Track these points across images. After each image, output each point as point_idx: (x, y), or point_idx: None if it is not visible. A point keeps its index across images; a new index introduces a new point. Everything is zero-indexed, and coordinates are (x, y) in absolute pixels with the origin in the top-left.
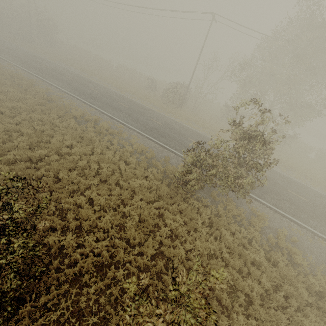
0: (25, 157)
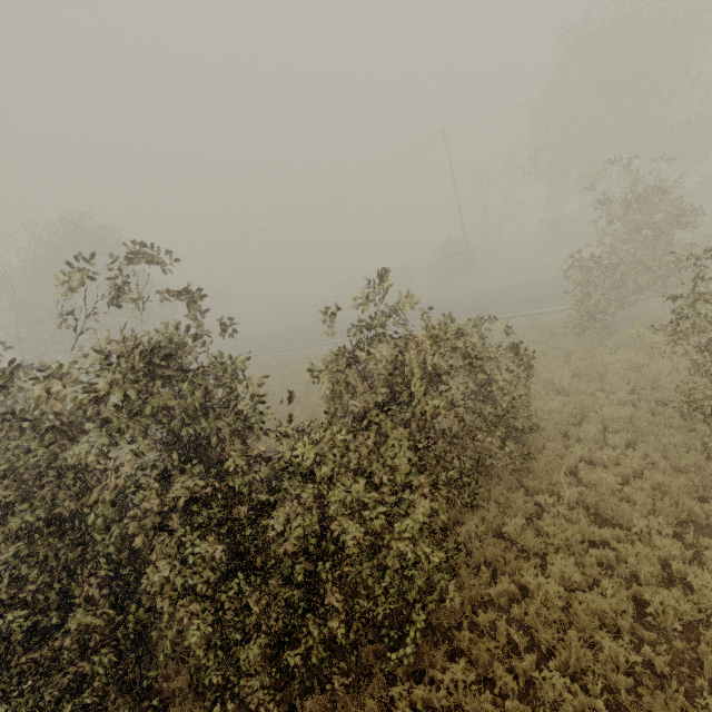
0: None
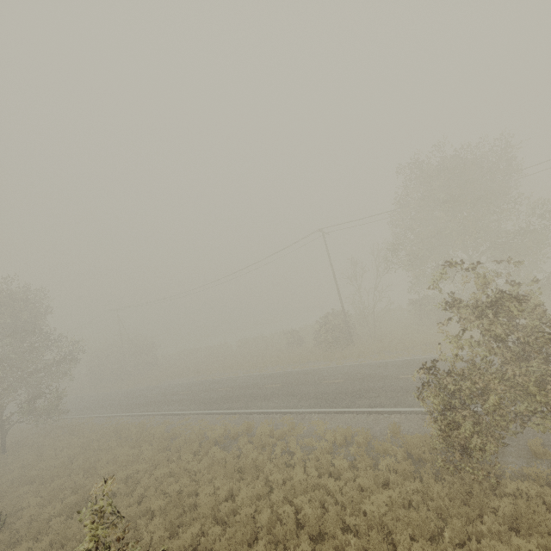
0: None
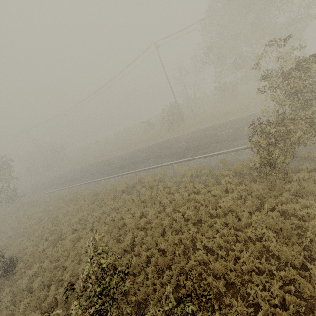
0: (120, 252)
